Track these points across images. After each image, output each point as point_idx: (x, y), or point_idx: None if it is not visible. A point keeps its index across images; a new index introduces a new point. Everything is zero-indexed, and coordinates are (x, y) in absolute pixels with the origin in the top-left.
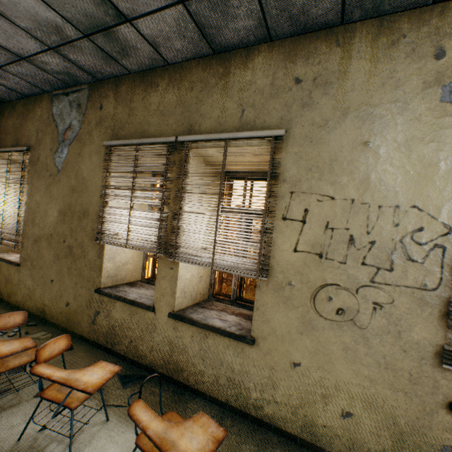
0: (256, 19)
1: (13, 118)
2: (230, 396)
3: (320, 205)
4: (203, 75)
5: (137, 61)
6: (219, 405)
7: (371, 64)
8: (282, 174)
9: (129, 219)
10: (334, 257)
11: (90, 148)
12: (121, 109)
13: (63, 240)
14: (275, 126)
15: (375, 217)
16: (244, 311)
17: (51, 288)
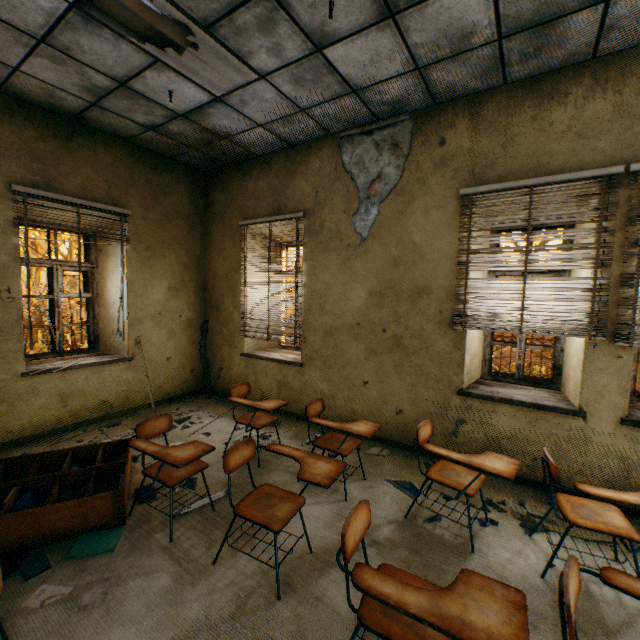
0: None
1: (266, 177)
2: None
3: None
4: None
5: (538, 64)
6: None
7: None
8: None
9: (523, 292)
10: None
11: (424, 202)
12: (484, 140)
13: (382, 329)
14: None
15: None
16: None
17: (365, 392)
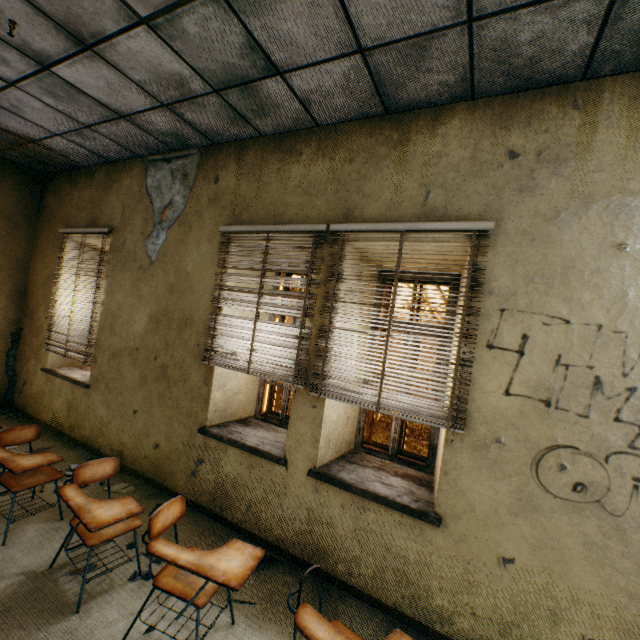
0: (459, 72)
1: (90, 189)
2: (401, 599)
3: (547, 330)
4: (368, 142)
5: (275, 122)
6: (383, 610)
7: (629, 135)
8: (487, 283)
9: (253, 333)
10: (569, 407)
11: (199, 234)
12: (245, 184)
13: (154, 356)
14: (477, 216)
15: (635, 352)
16: (410, 470)
17: (134, 422)
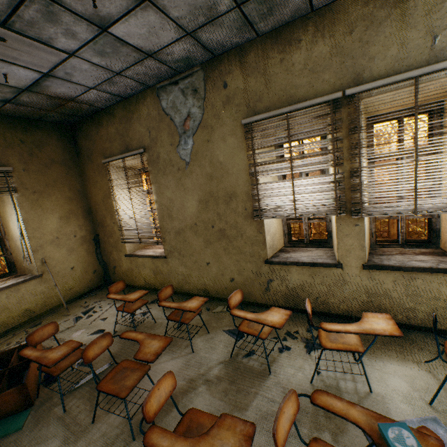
0: None
1: (113, 125)
2: None
3: None
4: (365, 11)
5: (275, 19)
6: (438, 332)
7: None
8: None
9: (293, 189)
10: None
11: (221, 131)
12: (252, 81)
13: (211, 226)
14: None
15: None
16: (421, 250)
17: (209, 270)
